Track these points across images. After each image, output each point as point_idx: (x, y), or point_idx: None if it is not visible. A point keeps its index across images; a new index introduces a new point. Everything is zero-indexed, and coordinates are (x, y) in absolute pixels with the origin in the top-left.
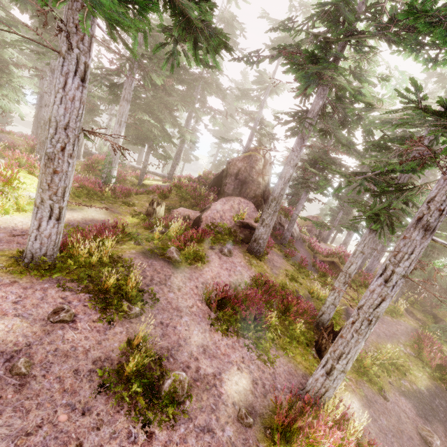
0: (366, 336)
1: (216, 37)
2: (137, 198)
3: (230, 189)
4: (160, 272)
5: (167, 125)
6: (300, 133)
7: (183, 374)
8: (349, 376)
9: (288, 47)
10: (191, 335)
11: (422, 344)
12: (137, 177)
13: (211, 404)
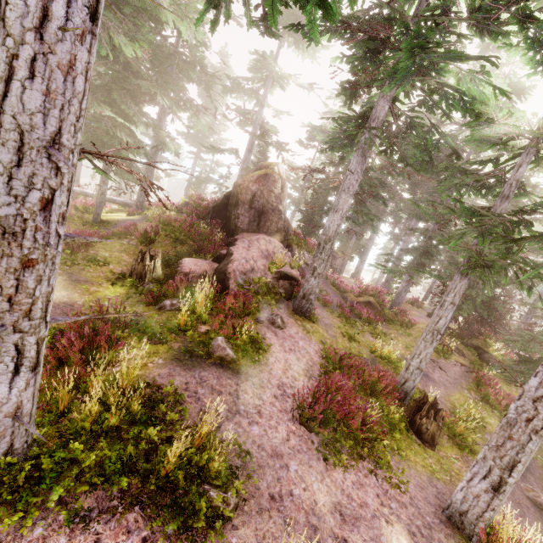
0: None
1: None
2: (104, 248)
3: (245, 223)
4: (222, 391)
5: (141, 126)
6: (361, 149)
7: None
8: (453, 453)
9: (350, 19)
10: (314, 496)
11: (485, 386)
12: (85, 208)
13: None
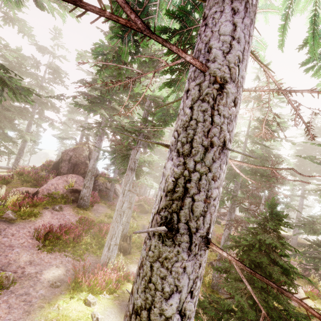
0: (121, 223)
1: (25, 91)
2: None
3: (65, 170)
4: None
5: (7, 130)
6: (99, 134)
7: (9, 272)
8: (137, 257)
9: (83, 92)
10: (20, 257)
11: None
12: None
13: (31, 284)
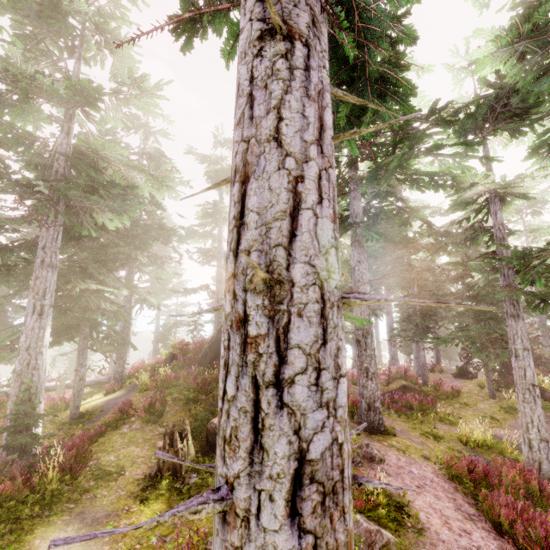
0: None
1: (384, 98)
2: (102, 450)
3: None
4: None
5: (124, 290)
6: (356, 242)
7: None
8: None
9: None
10: None
11: None
12: (52, 406)
13: None
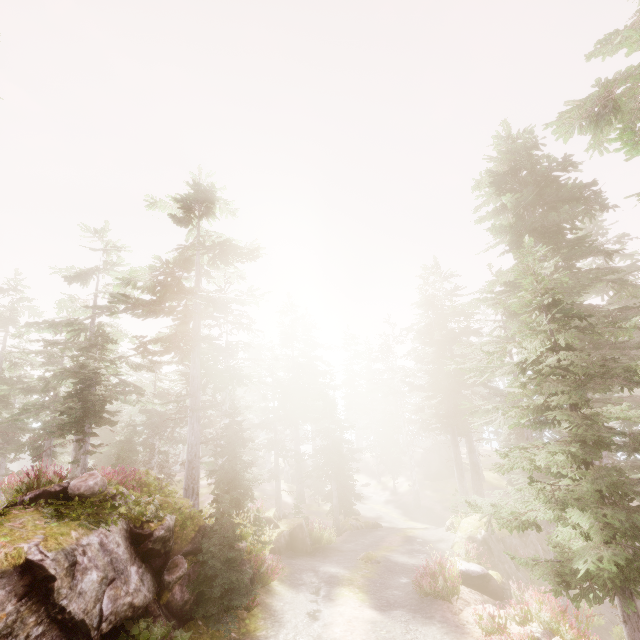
0: None
1: None
2: None
3: None
4: None
5: None
6: None
7: None
8: None
9: None
10: None
11: None
12: None
13: None
